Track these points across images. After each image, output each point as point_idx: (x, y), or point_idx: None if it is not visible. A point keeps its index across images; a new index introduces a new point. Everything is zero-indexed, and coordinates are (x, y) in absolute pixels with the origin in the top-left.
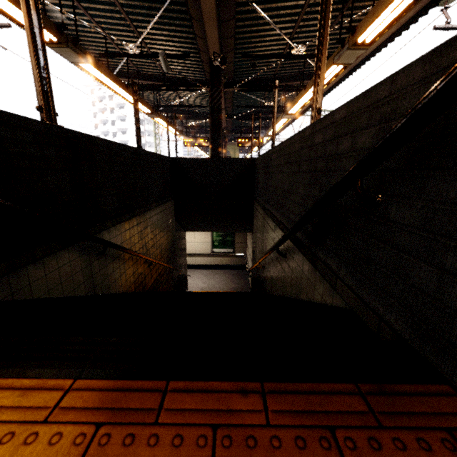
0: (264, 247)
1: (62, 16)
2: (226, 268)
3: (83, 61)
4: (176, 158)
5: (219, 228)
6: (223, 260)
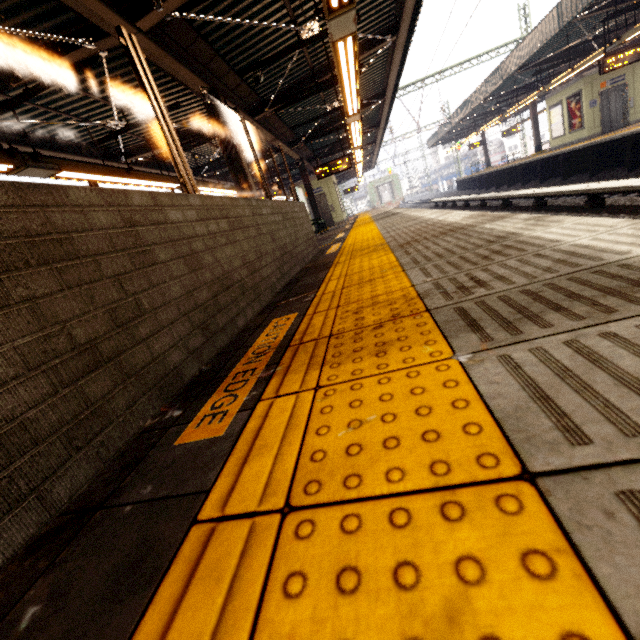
0: None
1: (6, 139)
2: None
3: (55, 172)
4: None
5: None
6: None
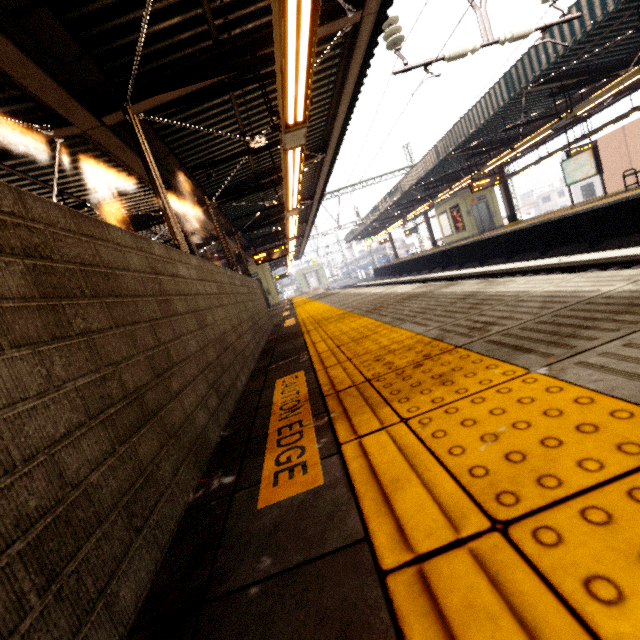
0: None
1: None
2: None
3: None
4: None
5: None
6: None
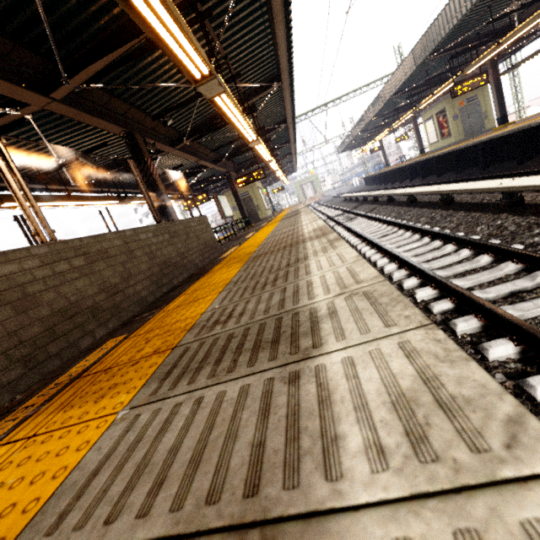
0: None
1: None
2: None
3: None
4: None
5: None
6: None
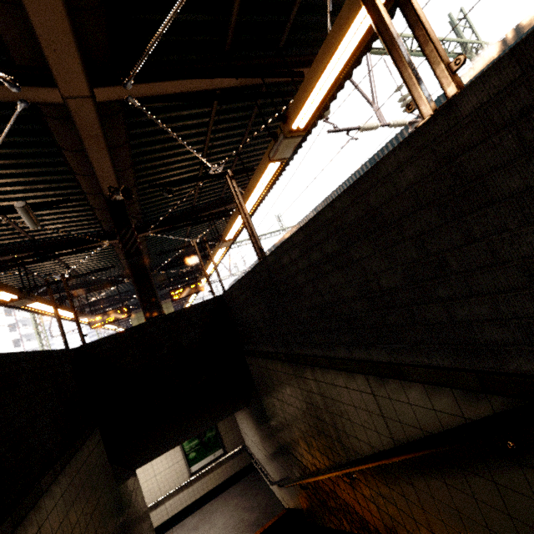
0: (332, 431)
1: None
2: (223, 489)
3: None
4: (82, 345)
5: (196, 429)
6: (214, 476)
